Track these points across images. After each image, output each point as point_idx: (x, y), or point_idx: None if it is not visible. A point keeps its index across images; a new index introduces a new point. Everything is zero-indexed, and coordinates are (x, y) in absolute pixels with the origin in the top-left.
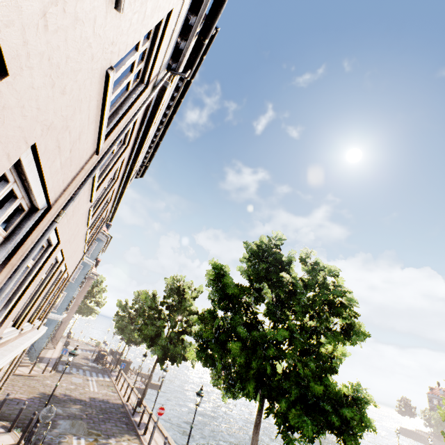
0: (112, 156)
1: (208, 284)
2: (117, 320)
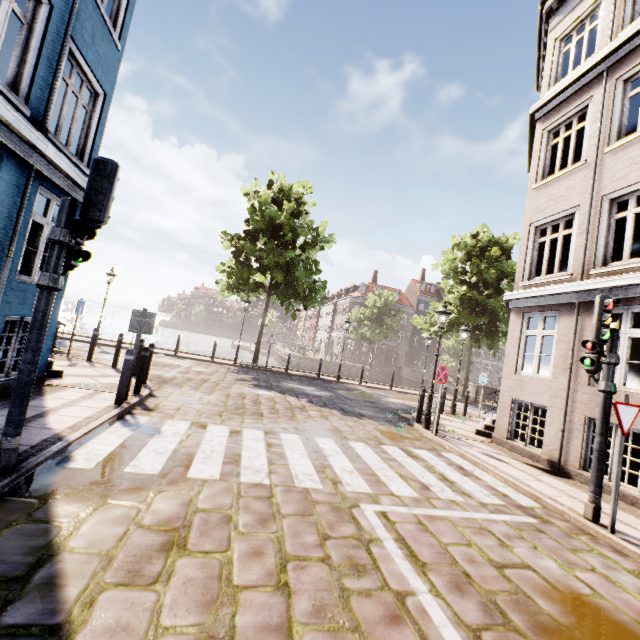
0: None
1: None
2: None
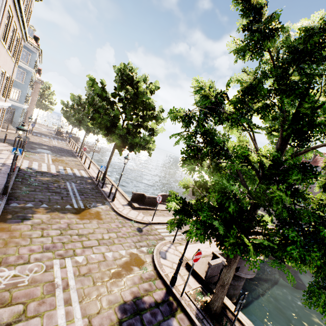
0: (0, 9)
1: (88, 88)
2: (63, 113)
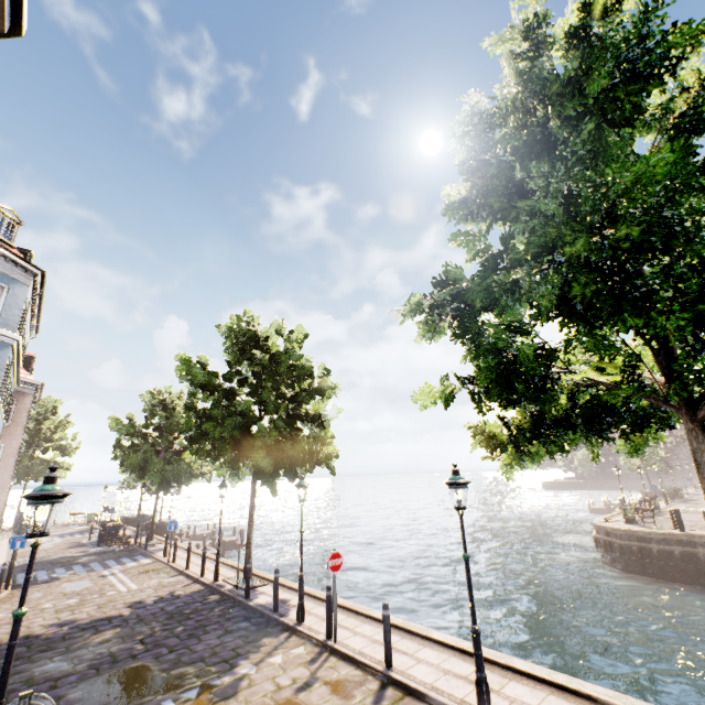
0: None
1: (522, 98)
2: (124, 454)
